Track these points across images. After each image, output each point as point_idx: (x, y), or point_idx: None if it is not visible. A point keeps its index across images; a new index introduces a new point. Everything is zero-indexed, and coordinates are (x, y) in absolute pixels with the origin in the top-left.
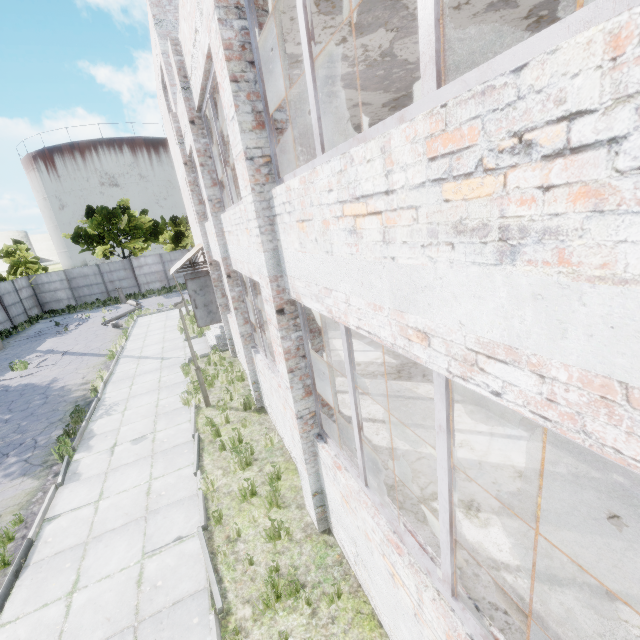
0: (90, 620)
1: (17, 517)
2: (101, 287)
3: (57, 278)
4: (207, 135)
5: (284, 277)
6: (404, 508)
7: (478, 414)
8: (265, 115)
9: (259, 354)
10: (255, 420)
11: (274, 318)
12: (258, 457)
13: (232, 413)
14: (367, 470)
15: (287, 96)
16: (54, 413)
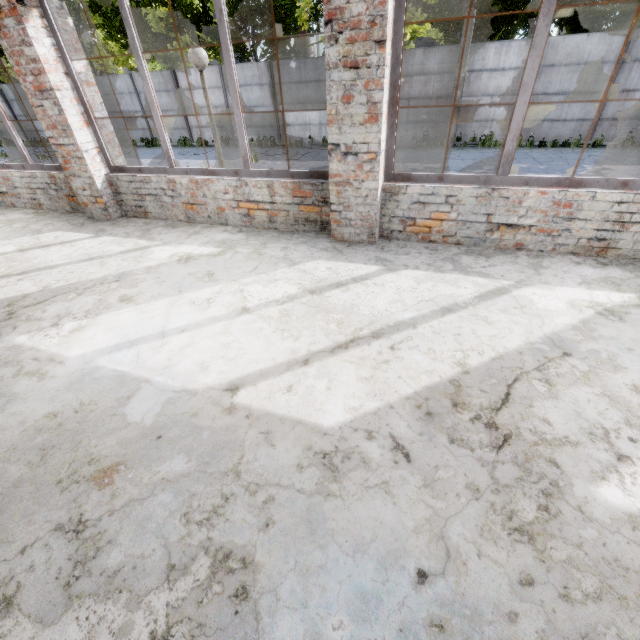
0: None
1: None
2: None
3: None
4: None
5: None
6: (636, 277)
7: None
8: None
9: None
10: None
11: None
12: None
13: None
14: None
15: None
16: None
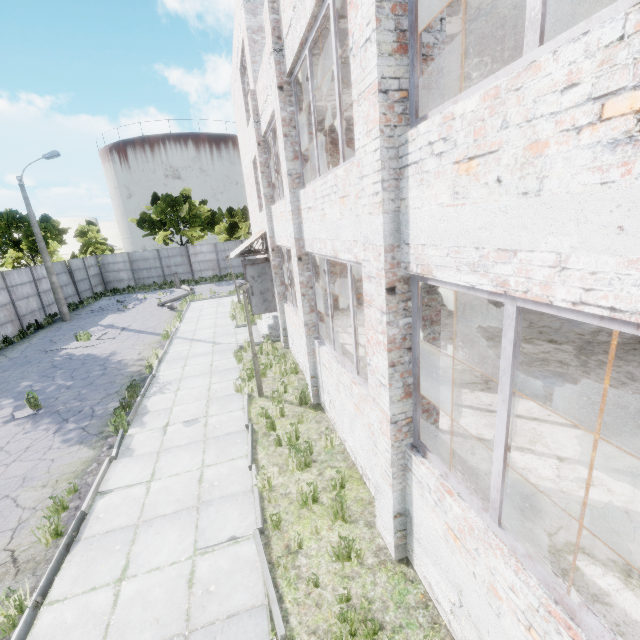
0: (138, 617)
1: (72, 485)
2: (159, 271)
3: (121, 259)
4: (295, 102)
5: (402, 247)
6: None
7: (606, 446)
8: (411, 34)
9: (324, 346)
10: (311, 417)
11: (380, 298)
12: (317, 458)
13: (286, 406)
14: (504, 505)
15: (439, 12)
16: (111, 385)
